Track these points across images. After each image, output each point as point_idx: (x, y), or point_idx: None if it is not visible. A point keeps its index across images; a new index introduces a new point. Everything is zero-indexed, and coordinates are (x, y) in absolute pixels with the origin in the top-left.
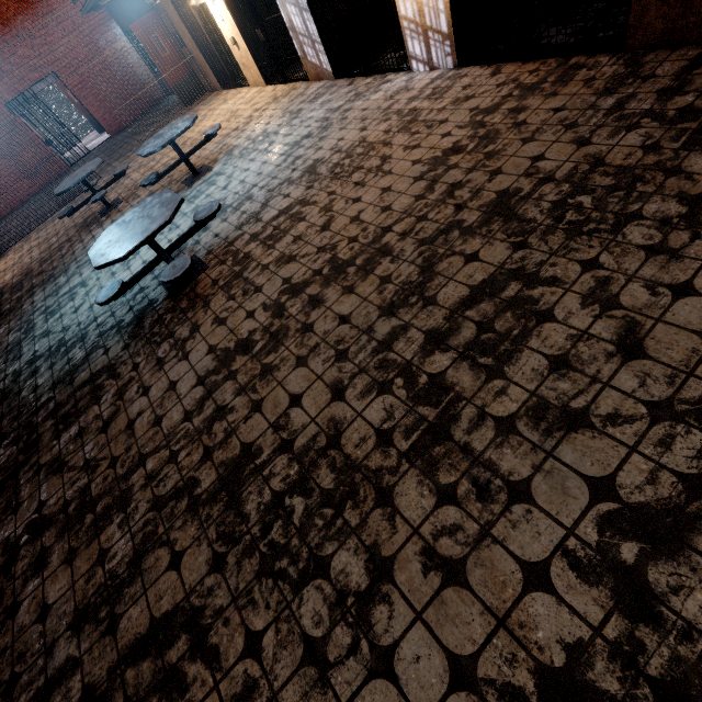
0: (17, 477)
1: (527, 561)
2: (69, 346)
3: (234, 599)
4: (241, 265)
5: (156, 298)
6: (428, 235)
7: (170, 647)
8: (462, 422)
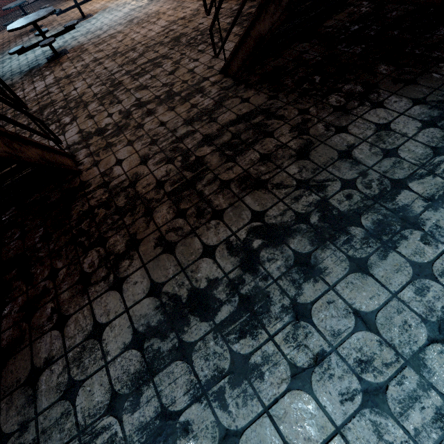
0: None
1: (110, 113)
2: None
3: None
4: (82, 53)
5: (41, 63)
6: (150, 45)
7: None
8: (118, 90)
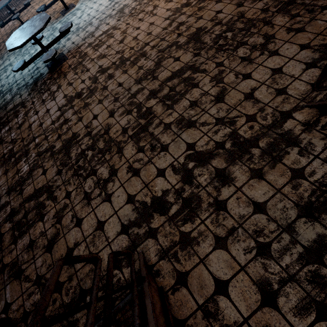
0: None
1: (160, 168)
2: (4, 93)
3: (63, 183)
4: (82, 58)
5: (43, 73)
6: (163, 48)
7: (41, 197)
8: (153, 125)
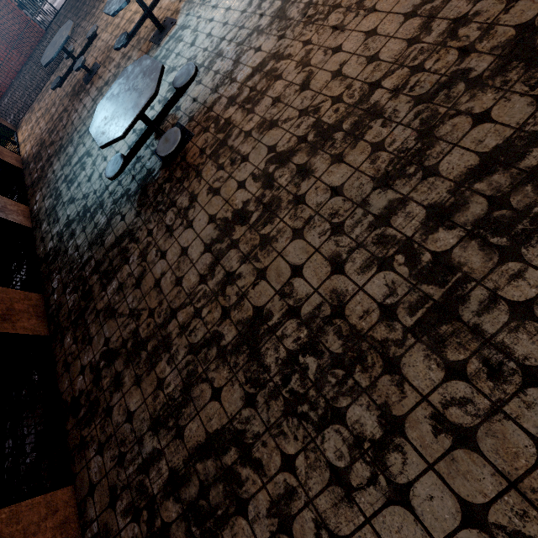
0: (84, 318)
1: None
2: (92, 212)
3: (267, 429)
4: (224, 133)
5: (152, 168)
6: (425, 90)
7: (224, 454)
8: (471, 304)
